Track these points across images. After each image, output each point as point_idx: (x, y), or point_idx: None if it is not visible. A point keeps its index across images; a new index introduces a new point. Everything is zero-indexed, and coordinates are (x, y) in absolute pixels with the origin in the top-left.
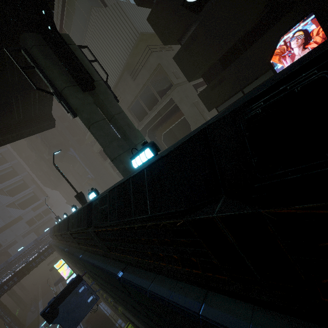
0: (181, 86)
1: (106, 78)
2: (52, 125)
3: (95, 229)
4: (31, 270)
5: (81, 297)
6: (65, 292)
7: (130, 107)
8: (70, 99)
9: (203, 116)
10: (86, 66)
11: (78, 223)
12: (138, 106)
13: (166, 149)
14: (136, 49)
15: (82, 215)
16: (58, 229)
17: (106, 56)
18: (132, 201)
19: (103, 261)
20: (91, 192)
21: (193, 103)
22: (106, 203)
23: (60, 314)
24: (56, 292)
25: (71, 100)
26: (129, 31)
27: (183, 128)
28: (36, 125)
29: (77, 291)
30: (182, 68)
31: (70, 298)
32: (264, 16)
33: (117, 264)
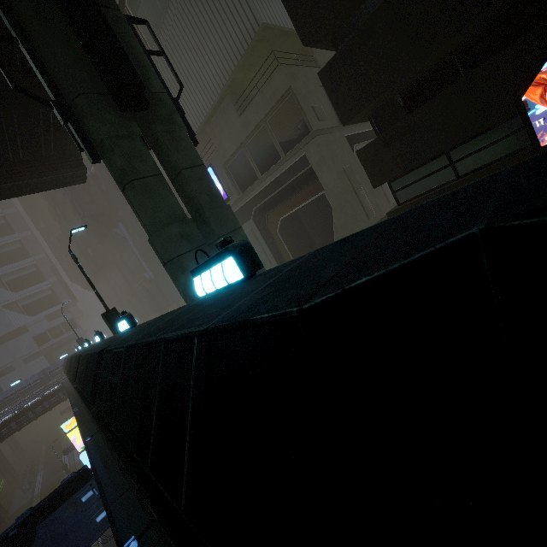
0: (325, 136)
1: (178, 93)
2: (81, 177)
3: (96, 419)
4: (24, 424)
5: (84, 511)
6: (54, 501)
7: (228, 163)
8: (89, 121)
9: (358, 196)
10: (136, 58)
11: (84, 380)
12: (243, 164)
13: (276, 269)
14: (251, 57)
15: (90, 368)
16: (69, 368)
17: (196, 65)
18: (156, 416)
19: (115, 478)
20: (121, 320)
21: (344, 169)
22: (117, 374)
23: (37, 543)
24: (65, 464)
25: (90, 124)
26: (243, 20)
27: (318, 213)
28: (49, 173)
29: (78, 500)
30: (333, 96)
31: (62, 511)
32: (521, 2)
33: (133, 507)
